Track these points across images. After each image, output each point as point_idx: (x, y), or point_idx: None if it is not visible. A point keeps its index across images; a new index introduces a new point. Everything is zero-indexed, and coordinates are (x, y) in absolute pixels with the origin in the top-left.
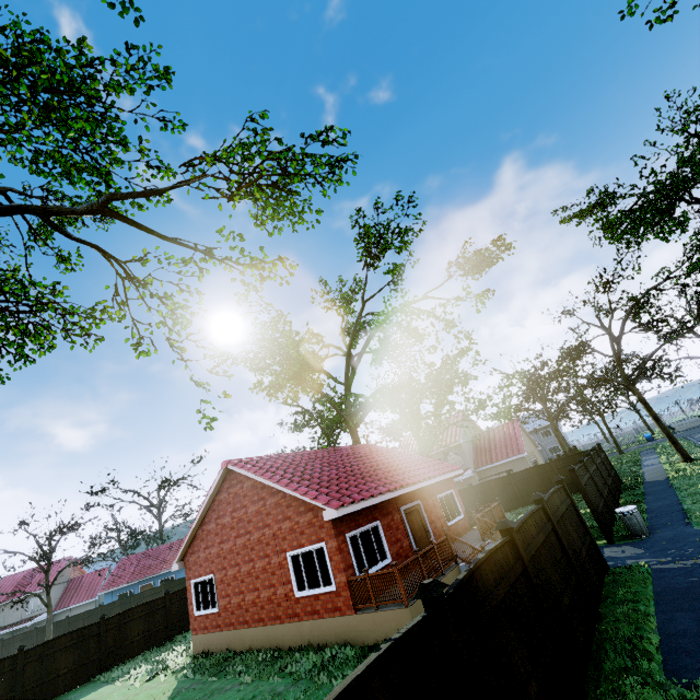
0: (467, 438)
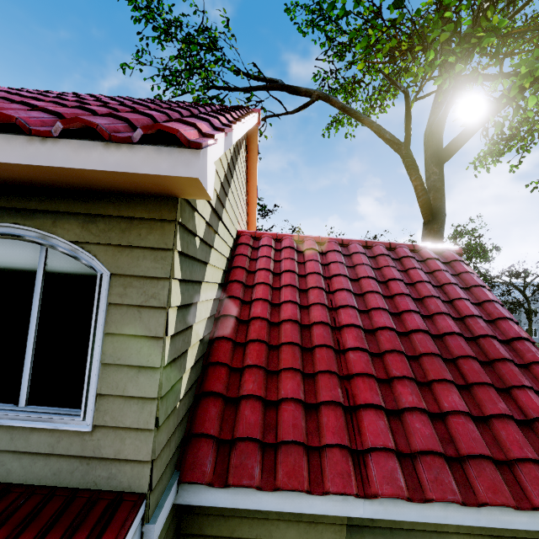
0: None
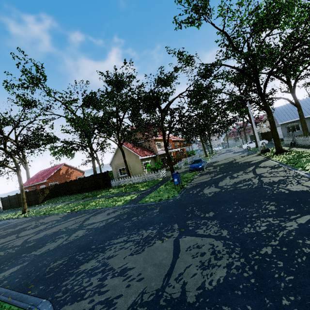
0: None
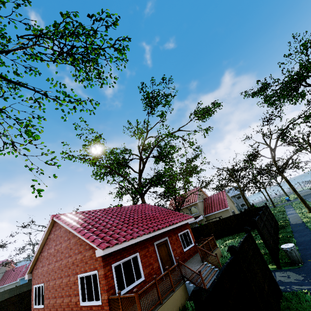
0: (200, 199)
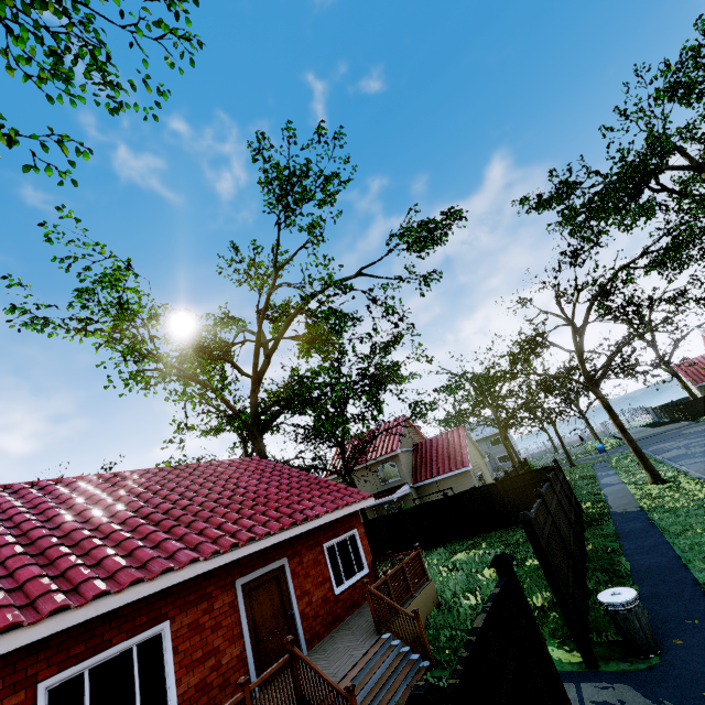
0: (407, 446)
